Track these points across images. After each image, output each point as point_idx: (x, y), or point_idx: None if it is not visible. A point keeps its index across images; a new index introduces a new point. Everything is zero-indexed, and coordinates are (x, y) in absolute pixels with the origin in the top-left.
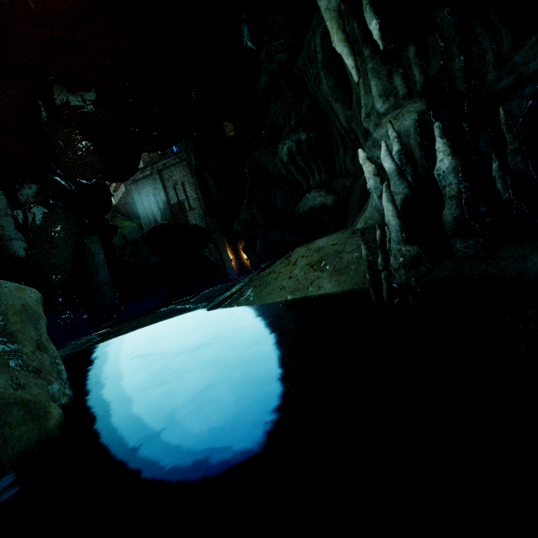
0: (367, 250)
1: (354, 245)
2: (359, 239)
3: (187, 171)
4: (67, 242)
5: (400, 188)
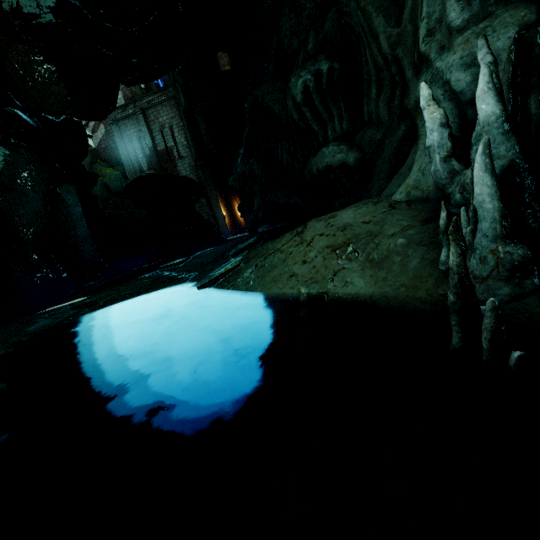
0: (461, 256)
1: (396, 225)
2: (403, 218)
3: (176, 111)
4: (37, 191)
5: (502, 149)
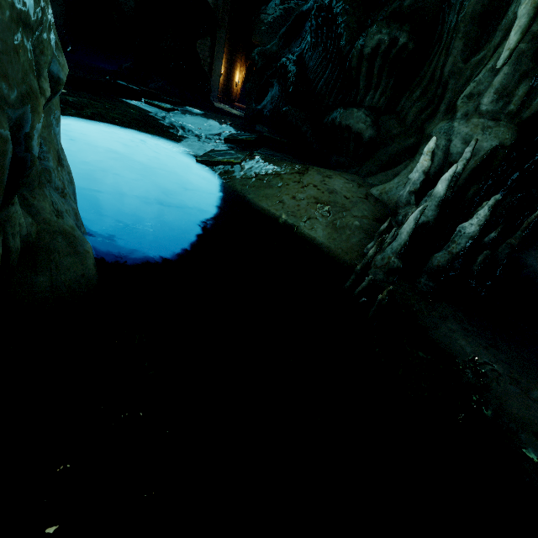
0: (375, 253)
1: (361, 212)
2: (367, 210)
3: None
4: None
5: (430, 213)
